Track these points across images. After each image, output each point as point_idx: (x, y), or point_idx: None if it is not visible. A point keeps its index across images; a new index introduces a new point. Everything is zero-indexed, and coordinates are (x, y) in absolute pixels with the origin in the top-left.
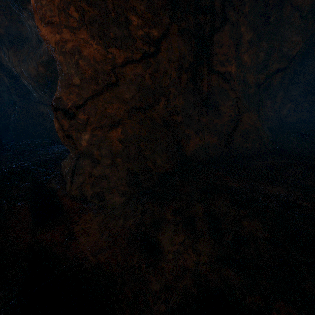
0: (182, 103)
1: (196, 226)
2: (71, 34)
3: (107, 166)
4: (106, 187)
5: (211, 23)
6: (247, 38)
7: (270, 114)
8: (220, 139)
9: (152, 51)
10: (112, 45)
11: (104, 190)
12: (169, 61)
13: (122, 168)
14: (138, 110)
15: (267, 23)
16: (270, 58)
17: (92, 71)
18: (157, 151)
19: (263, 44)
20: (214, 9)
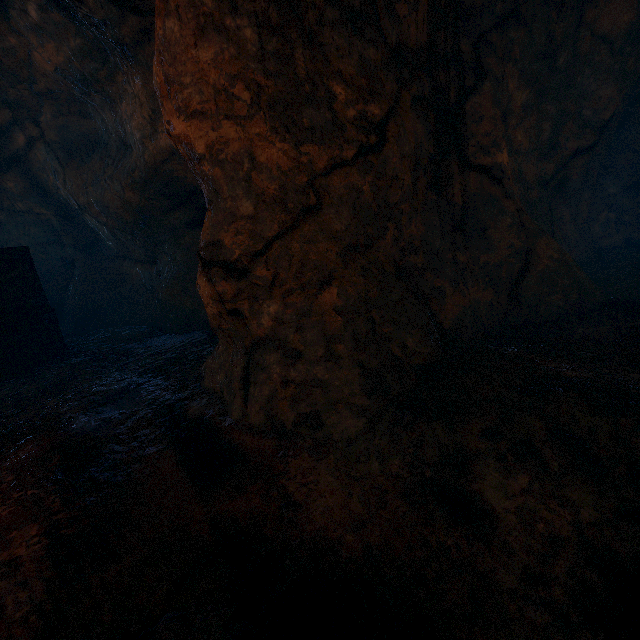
0: (422, 231)
1: (542, 457)
2: (236, 128)
3: (316, 361)
4: (322, 402)
5: (458, 82)
6: (520, 100)
7: (572, 236)
8: (498, 291)
9: (373, 143)
10: (307, 140)
11: (319, 407)
12: (402, 156)
13: (349, 362)
14: (354, 250)
15: (552, 71)
16: (561, 131)
17: (275, 189)
18: (403, 324)
19: (547, 107)
20: (461, 56)
